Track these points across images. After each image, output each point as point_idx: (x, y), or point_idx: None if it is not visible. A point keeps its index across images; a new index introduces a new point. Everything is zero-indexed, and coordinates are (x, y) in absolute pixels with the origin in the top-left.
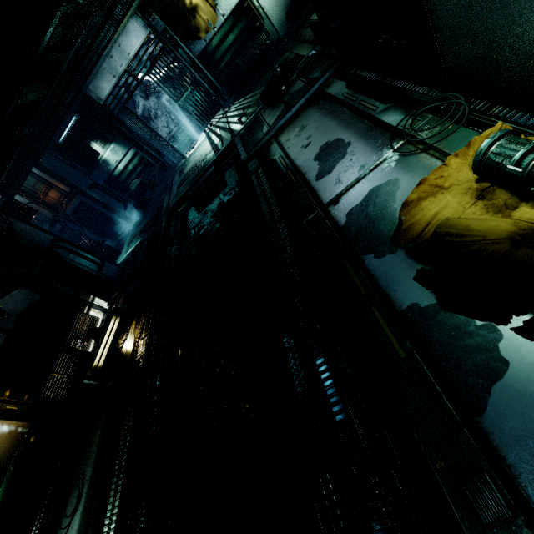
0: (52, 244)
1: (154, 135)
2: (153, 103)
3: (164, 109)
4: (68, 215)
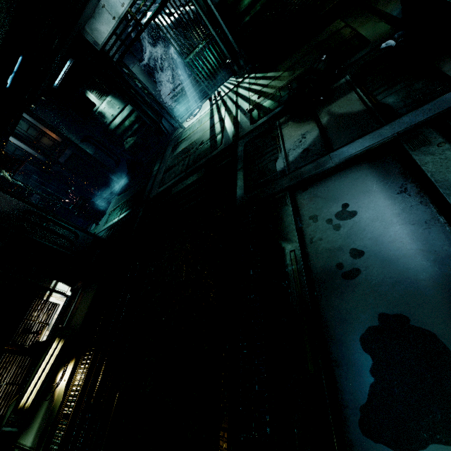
0: (23, 213)
1: (152, 97)
2: (160, 51)
3: (172, 61)
4: (61, 163)
